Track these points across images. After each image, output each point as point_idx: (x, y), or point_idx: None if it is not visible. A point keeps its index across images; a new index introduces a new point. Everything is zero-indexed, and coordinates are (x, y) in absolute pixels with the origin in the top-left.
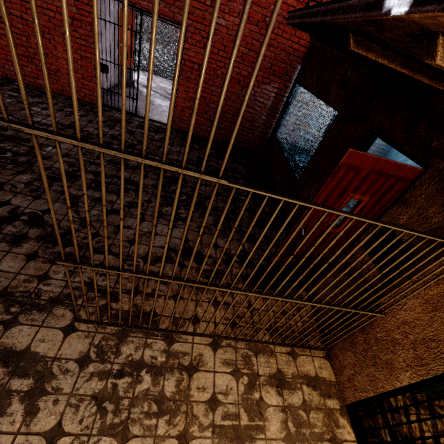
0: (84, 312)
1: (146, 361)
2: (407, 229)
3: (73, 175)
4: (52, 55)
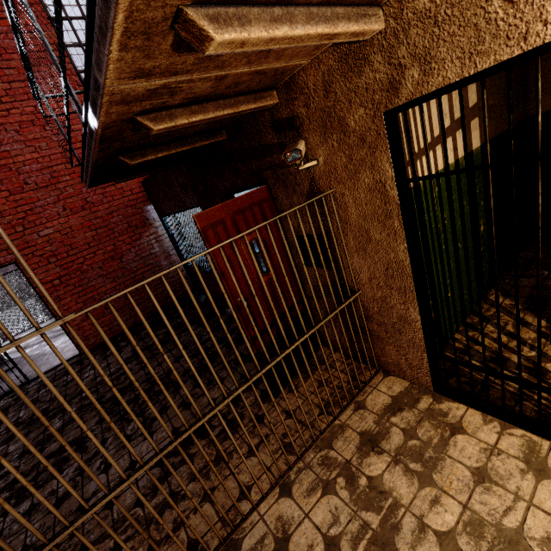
0: None
1: None
2: (266, 221)
3: None
4: None
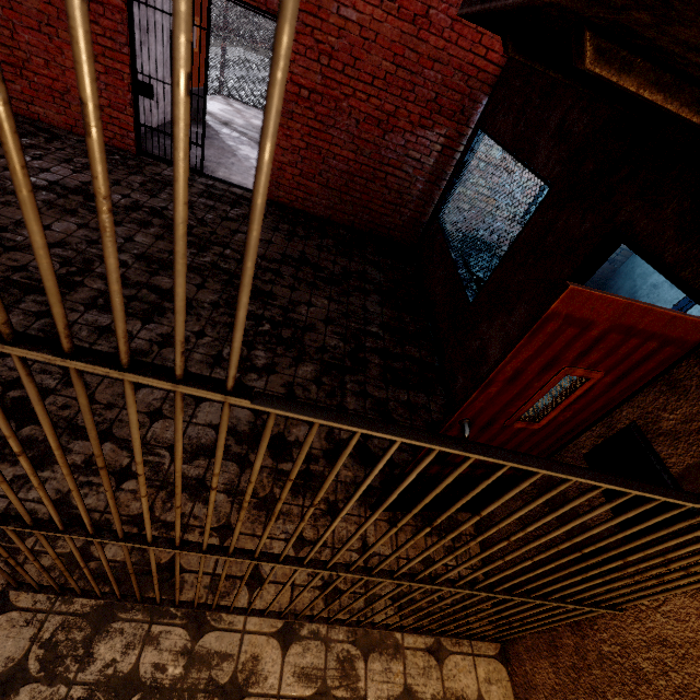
0: (33, 567)
1: (143, 675)
2: (699, 501)
3: (67, 281)
4: (55, 63)
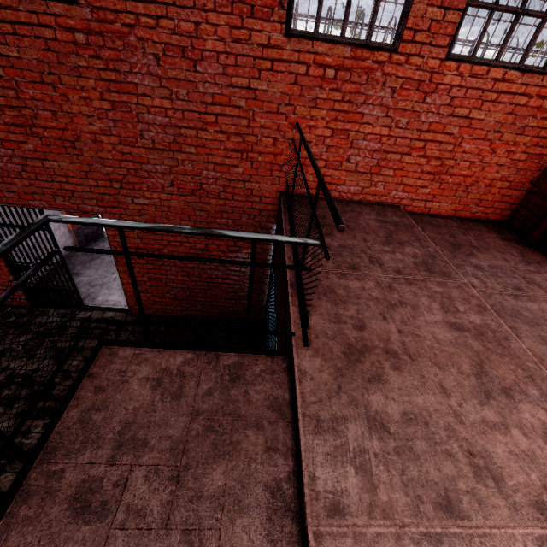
0: None
1: None
2: None
3: None
4: None
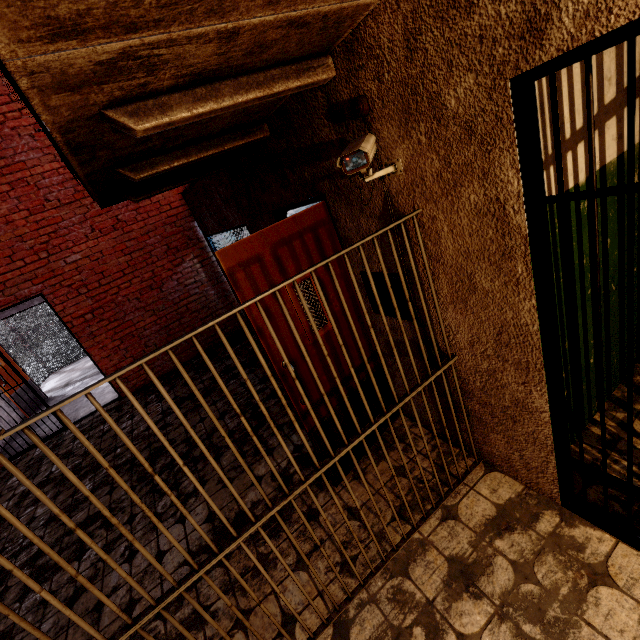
0: None
1: None
2: (310, 268)
3: None
4: None
